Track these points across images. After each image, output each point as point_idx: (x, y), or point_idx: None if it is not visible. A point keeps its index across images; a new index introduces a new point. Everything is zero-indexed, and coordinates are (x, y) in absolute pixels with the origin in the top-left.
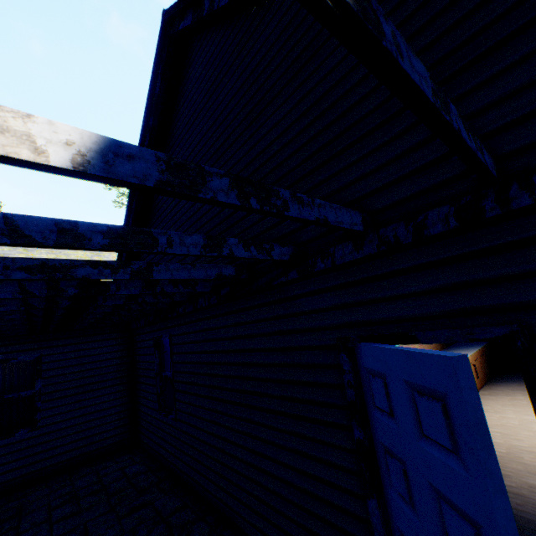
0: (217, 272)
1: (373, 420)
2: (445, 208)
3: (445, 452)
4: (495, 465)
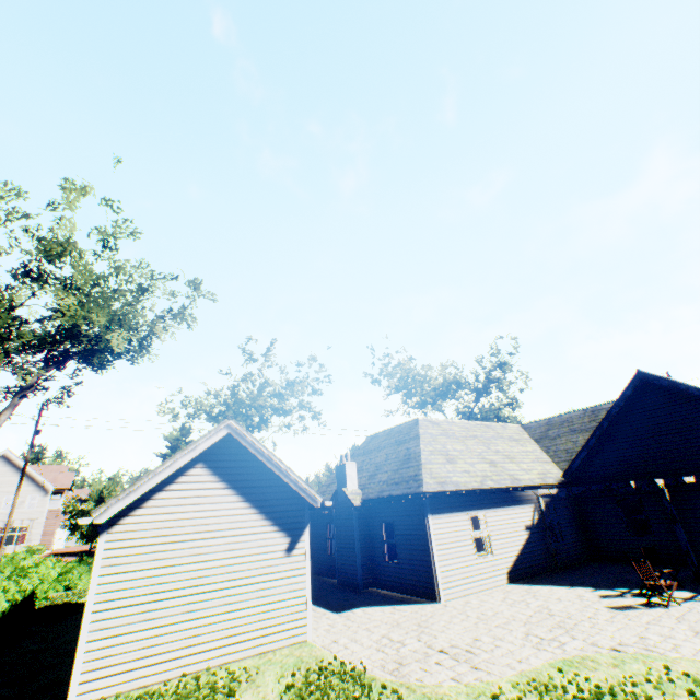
0: None
1: None
2: None
3: None
4: None
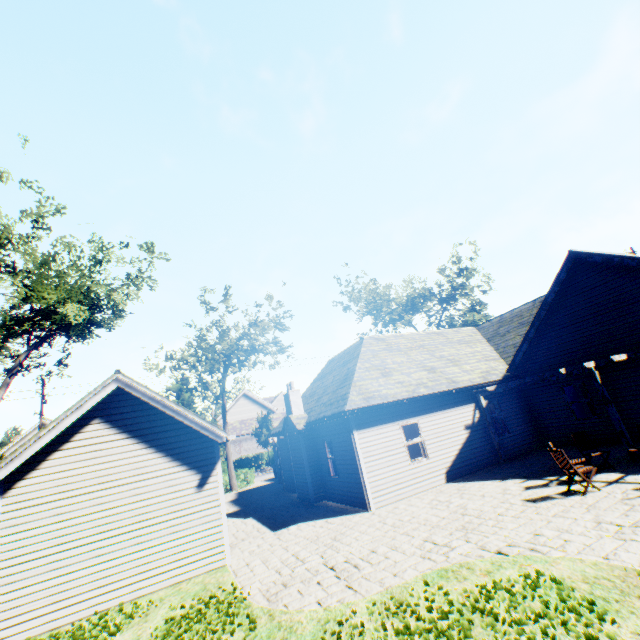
0: None
1: None
2: None
3: None
4: None
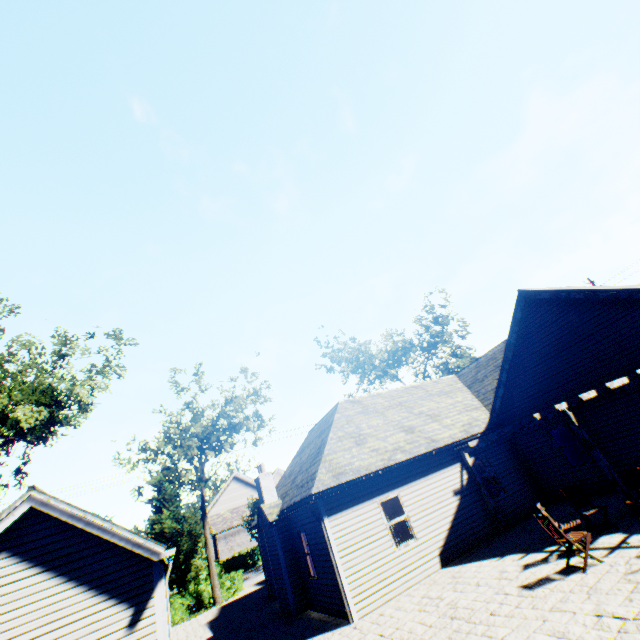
0: None
1: None
2: None
3: None
4: None
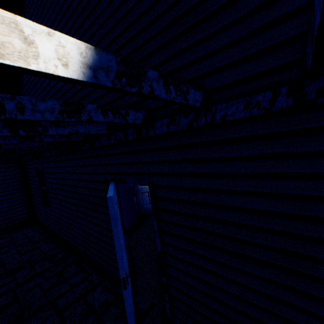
0: (48, 142)
1: None
2: (133, 129)
3: None
4: (117, 230)
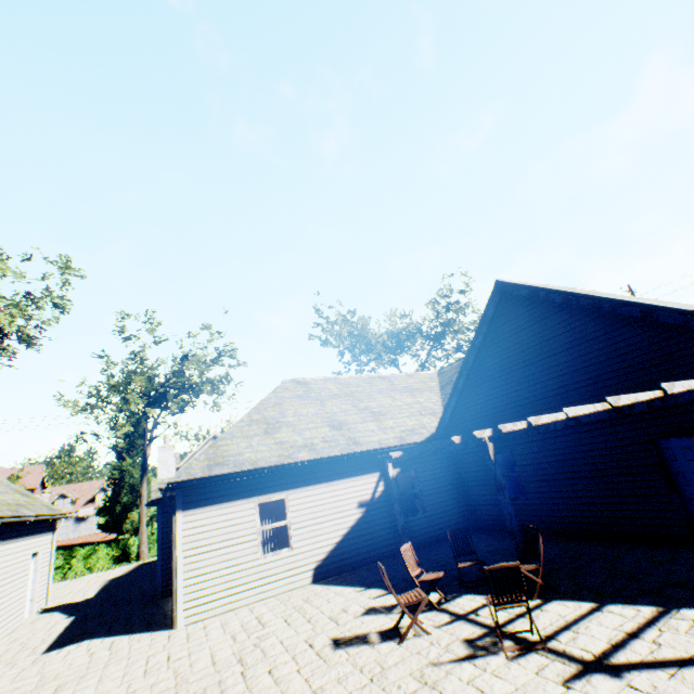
0: None
1: (668, 465)
2: None
3: (693, 461)
4: None
